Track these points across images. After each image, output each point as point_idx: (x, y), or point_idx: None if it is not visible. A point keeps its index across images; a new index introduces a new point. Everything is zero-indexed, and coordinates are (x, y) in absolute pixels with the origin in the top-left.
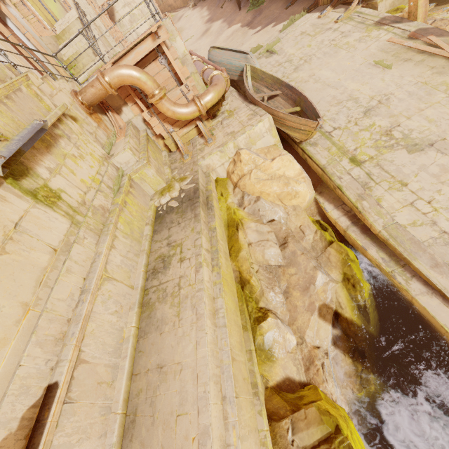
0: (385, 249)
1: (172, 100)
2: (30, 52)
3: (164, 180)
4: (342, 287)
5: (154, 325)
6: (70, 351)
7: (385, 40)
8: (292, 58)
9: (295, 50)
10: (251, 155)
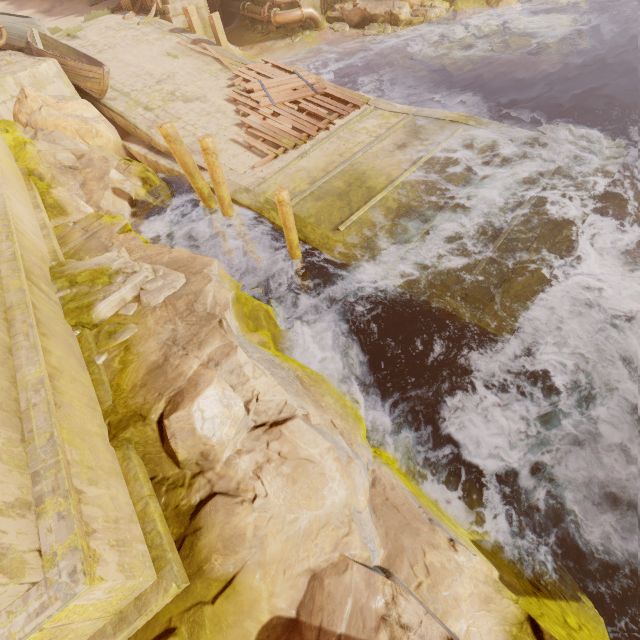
0: (170, 158)
1: None
2: None
3: None
4: (142, 189)
5: None
6: None
7: (176, 42)
8: (96, 44)
9: (99, 38)
10: (39, 92)
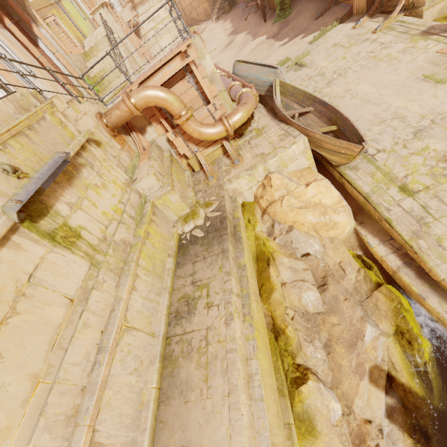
0: None
1: (199, 120)
2: (59, 71)
3: (188, 205)
4: (394, 342)
5: (178, 388)
6: (83, 435)
7: (435, 51)
8: (324, 71)
9: (327, 62)
10: (283, 180)
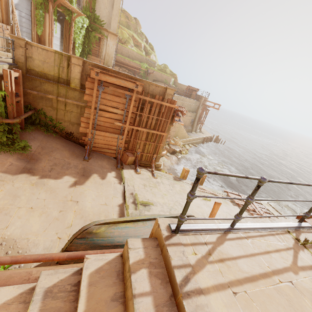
0: None
1: None
2: None
3: None
4: None
5: None
6: None
7: (189, 188)
8: (170, 205)
9: (161, 199)
10: None
